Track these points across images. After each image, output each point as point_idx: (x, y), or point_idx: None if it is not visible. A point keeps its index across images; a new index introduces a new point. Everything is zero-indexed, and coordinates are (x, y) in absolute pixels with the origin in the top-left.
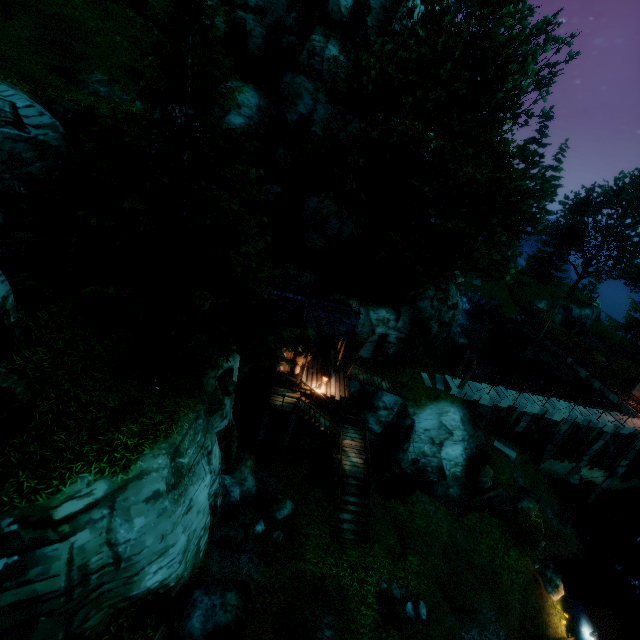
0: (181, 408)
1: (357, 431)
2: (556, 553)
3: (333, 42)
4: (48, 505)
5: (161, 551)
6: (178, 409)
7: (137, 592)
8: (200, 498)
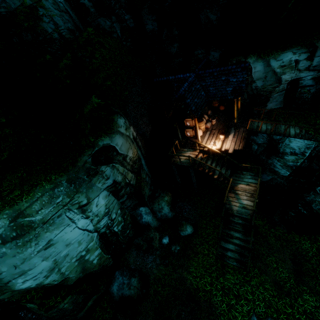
0: (43, 182)
1: (254, 177)
2: None
3: None
4: None
5: (20, 273)
6: (41, 183)
7: (20, 289)
8: (68, 236)
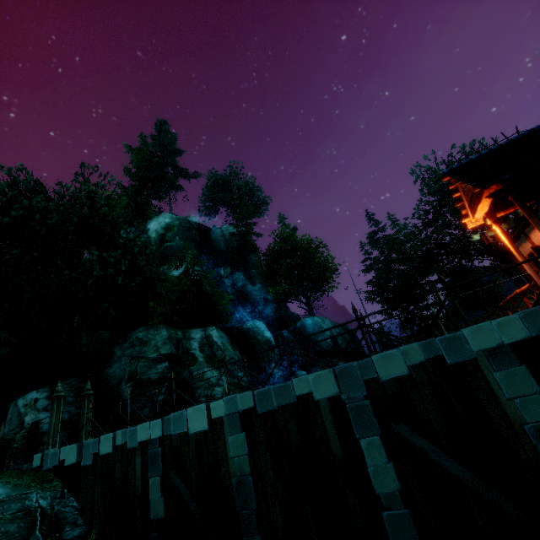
0: None
1: None
2: None
3: None
4: None
5: None
6: None
7: None
8: None
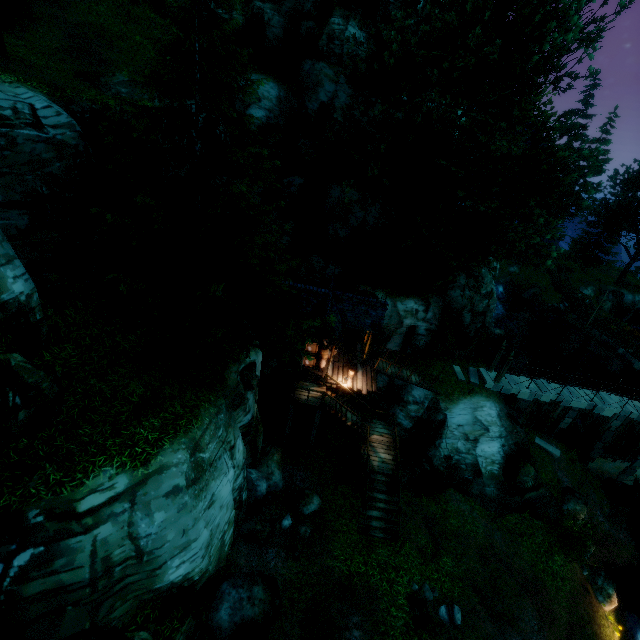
0: (202, 403)
1: (385, 426)
2: (608, 559)
3: (353, 23)
4: (72, 498)
5: (183, 546)
6: (199, 404)
7: (161, 585)
8: (223, 493)
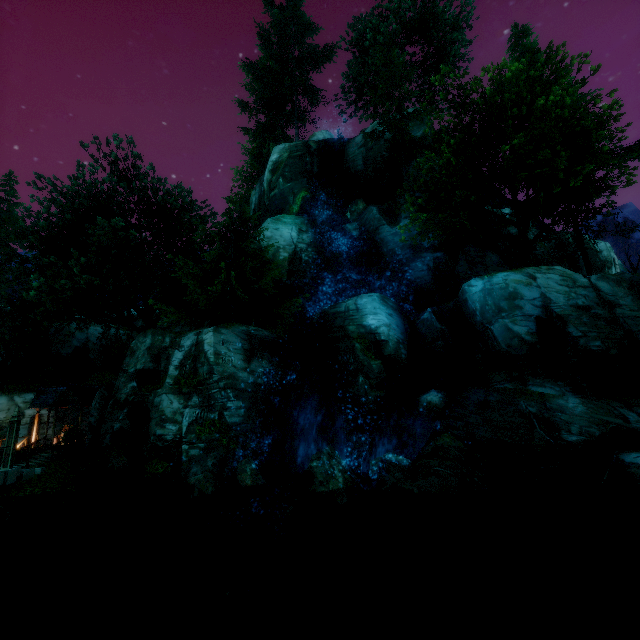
0: None
1: None
2: None
3: None
4: None
5: None
6: None
7: None
8: None
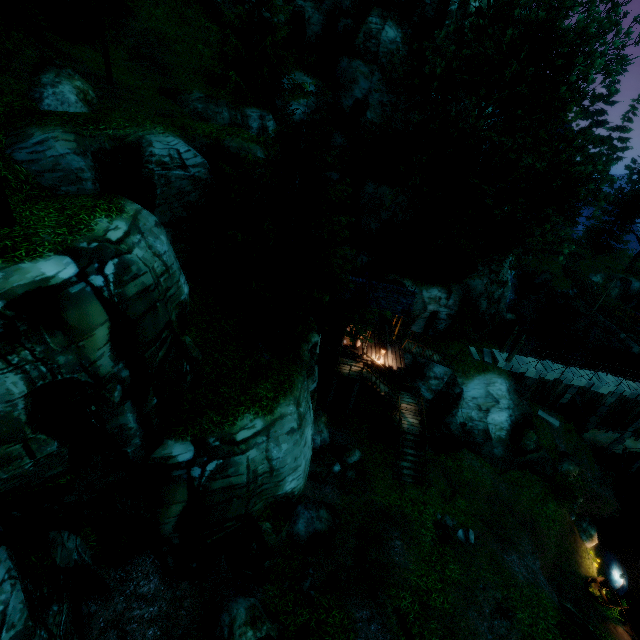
0: (293, 373)
1: (412, 397)
2: (593, 512)
3: (390, 23)
4: (231, 432)
5: (294, 468)
6: (292, 373)
7: (280, 493)
8: (309, 438)
